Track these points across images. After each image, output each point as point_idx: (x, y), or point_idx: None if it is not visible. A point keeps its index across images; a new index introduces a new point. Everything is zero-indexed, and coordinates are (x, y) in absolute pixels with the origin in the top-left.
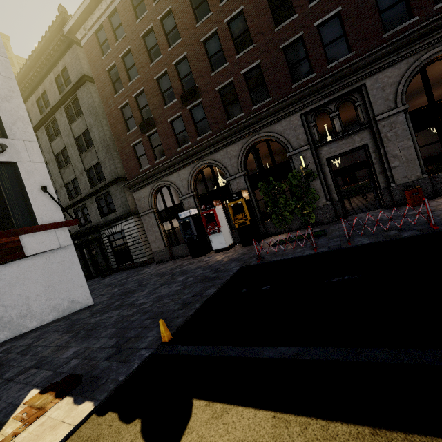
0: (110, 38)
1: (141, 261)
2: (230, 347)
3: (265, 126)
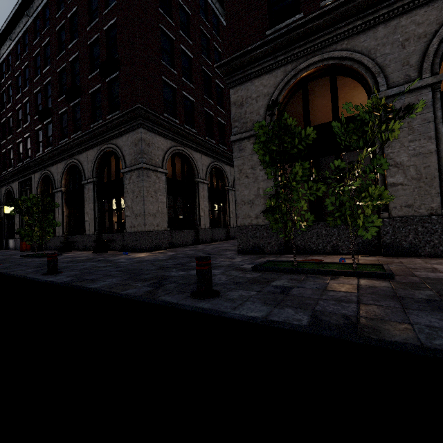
0: None
1: None
2: None
3: (10, 183)
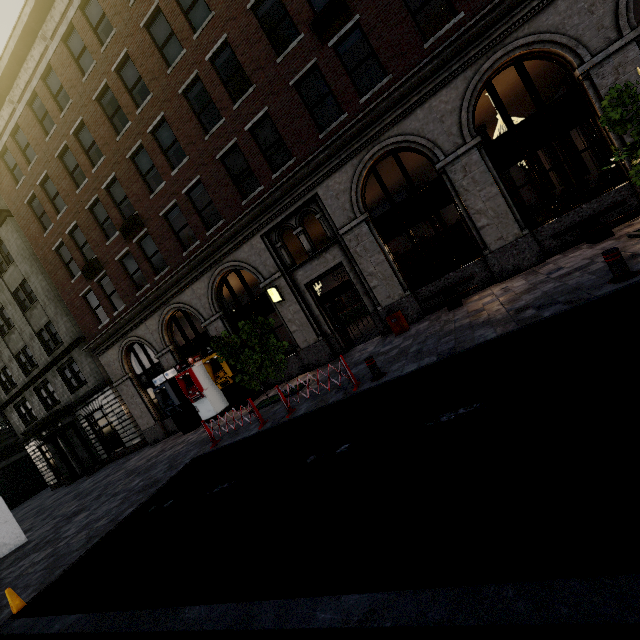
0: (20, 162)
1: (135, 443)
2: (45, 618)
3: (227, 255)
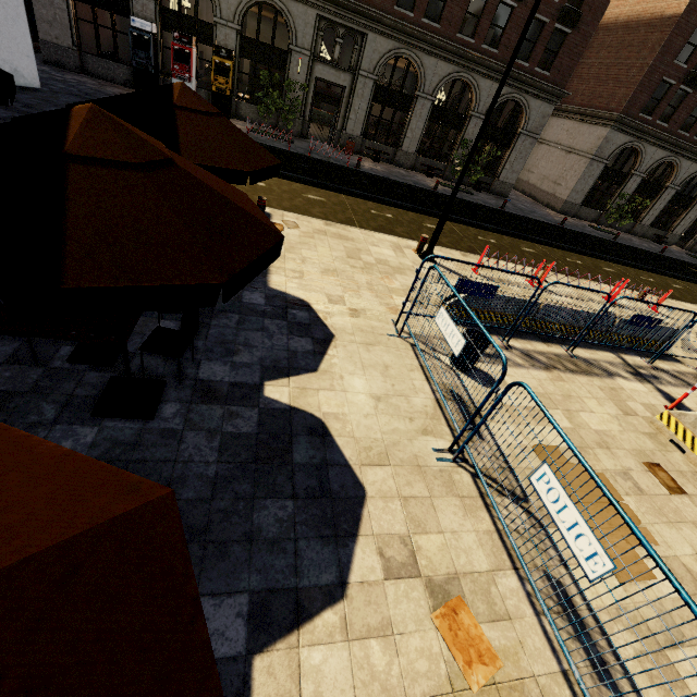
0: None
1: None
2: None
3: None
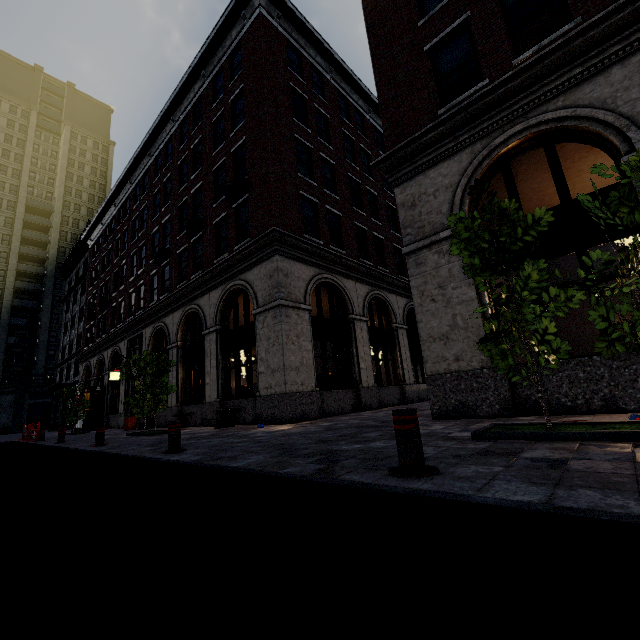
0: (96, 250)
1: None
2: None
3: (118, 342)
